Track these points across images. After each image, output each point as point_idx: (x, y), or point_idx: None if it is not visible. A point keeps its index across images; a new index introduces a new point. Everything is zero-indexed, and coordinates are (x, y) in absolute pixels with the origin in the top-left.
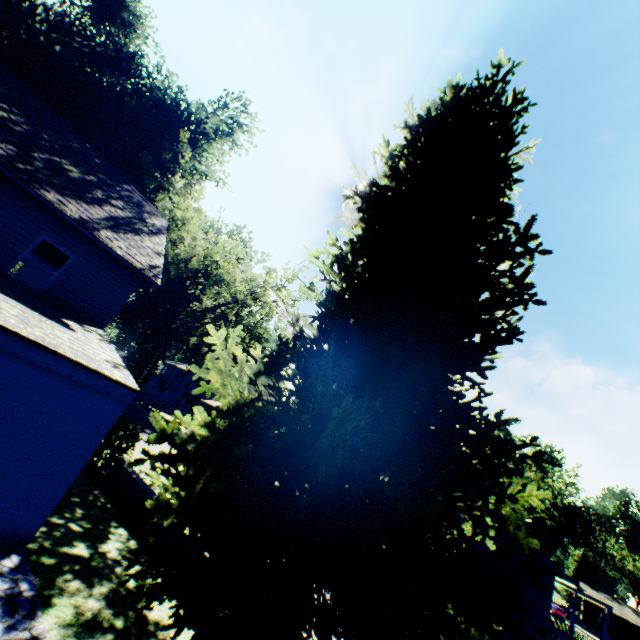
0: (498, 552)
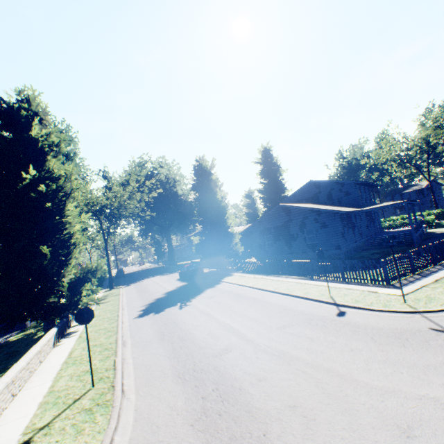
0: (302, 223)
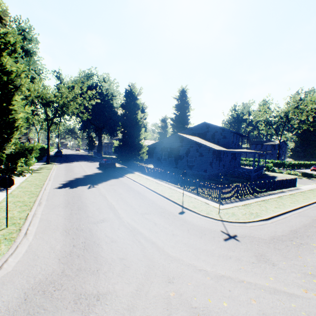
0: (188, 150)
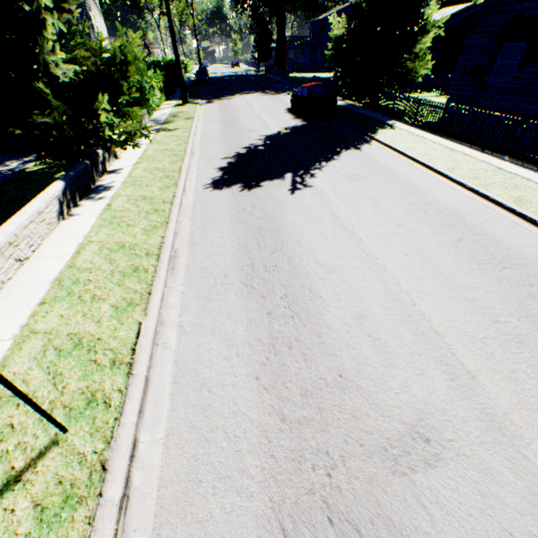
0: None
